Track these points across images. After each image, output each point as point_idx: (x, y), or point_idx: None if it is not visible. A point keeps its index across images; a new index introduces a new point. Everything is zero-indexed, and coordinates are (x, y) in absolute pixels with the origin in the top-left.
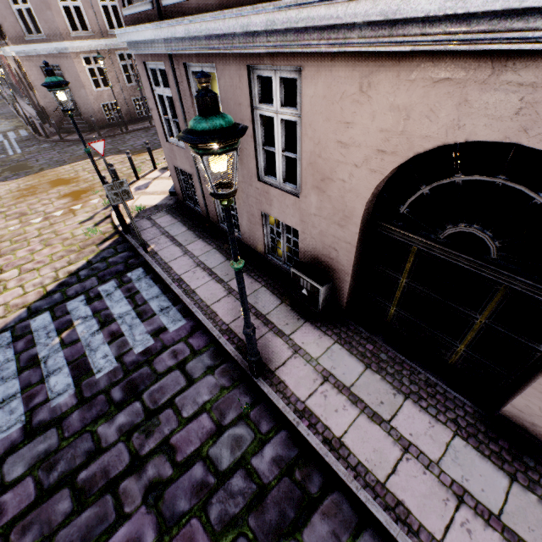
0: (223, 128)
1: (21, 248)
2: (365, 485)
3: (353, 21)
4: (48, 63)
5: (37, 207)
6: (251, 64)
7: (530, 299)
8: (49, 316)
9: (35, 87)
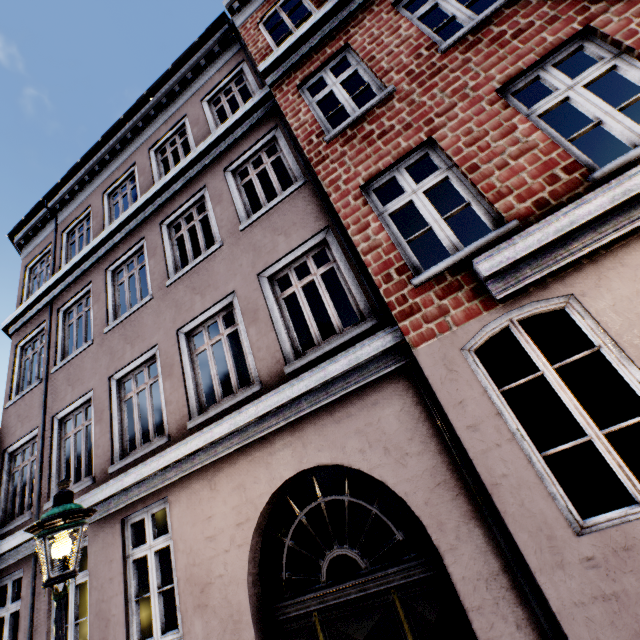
0: (73, 508)
1: None
2: None
3: (191, 451)
4: None
5: None
6: (126, 516)
7: (414, 587)
8: None
9: None
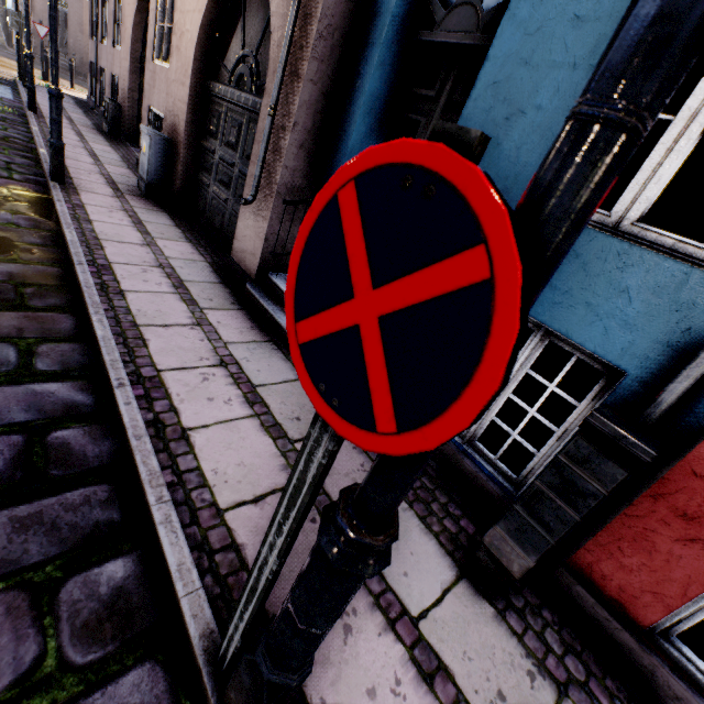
0: None
1: None
2: (41, 130)
3: None
4: None
5: None
6: None
7: None
8: None
9: (33, 8)
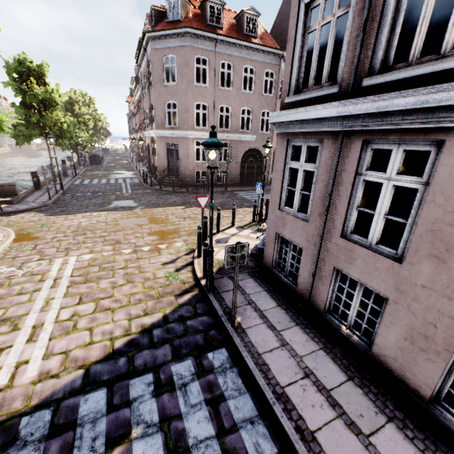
0: None
1: (106, 277)
2: None
3: None
4: (215, 127)
5: (131, 238)
6: None
7: None
8: (105, 398)
9: (157, 154)
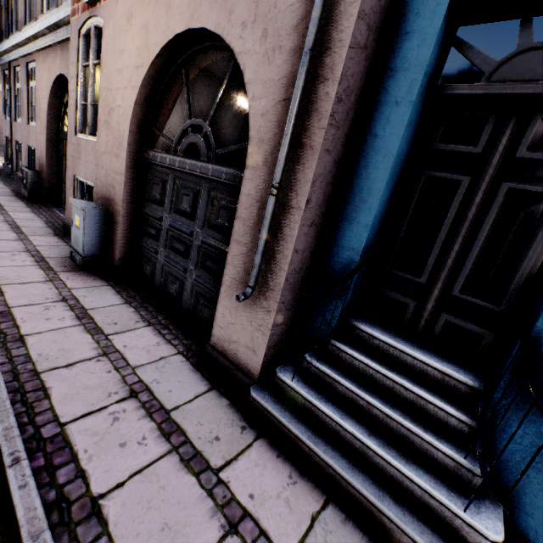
0: None
1: None
2: None
3: (32, 35)
4: None
5: None
6: (28, 62)
7: None
8: None
9: None
